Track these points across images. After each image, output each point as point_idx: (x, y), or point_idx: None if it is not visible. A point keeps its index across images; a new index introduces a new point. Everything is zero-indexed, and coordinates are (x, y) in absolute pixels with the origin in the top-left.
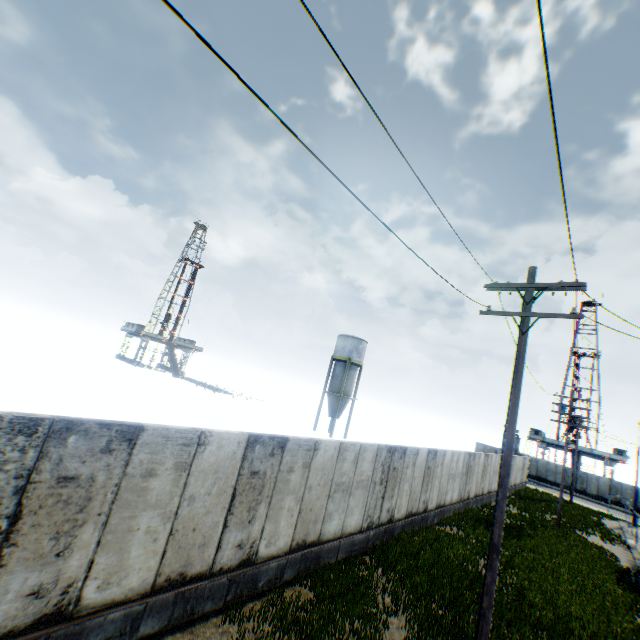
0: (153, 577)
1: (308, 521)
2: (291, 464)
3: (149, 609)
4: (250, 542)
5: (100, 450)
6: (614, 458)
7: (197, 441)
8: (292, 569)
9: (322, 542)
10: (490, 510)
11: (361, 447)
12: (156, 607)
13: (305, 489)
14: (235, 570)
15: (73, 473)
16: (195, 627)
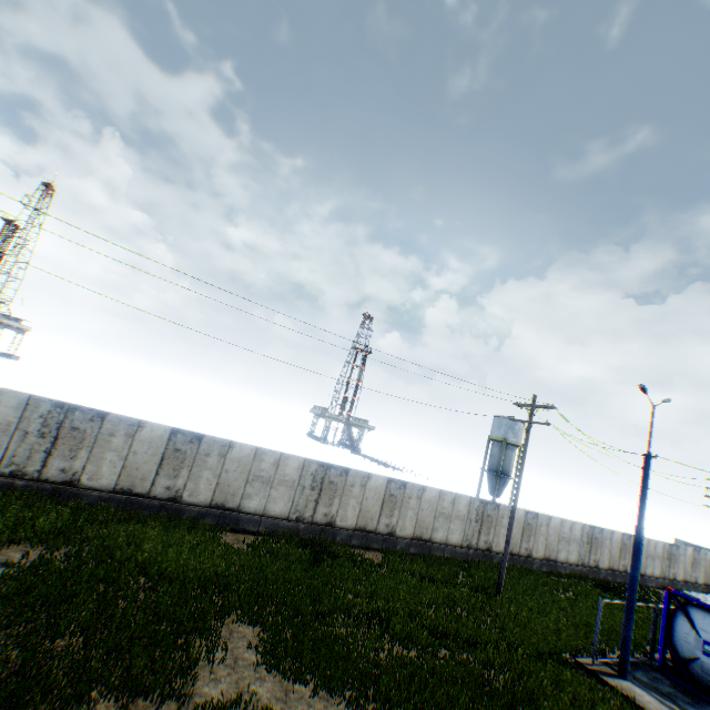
0: (355, 524)
1: (422, 527)
2: (410, 495)
3: (354, 535)
4: (392, 526)
5: (339, 474)
6: None
7: (367, 476)
8: (414, 548)
9: (432, 542)
10: None
11: (456, 495)
12: (356, 536)
13: (419, 510)
14: (385, 536)
15: (332, 480)
16: (370, 551)
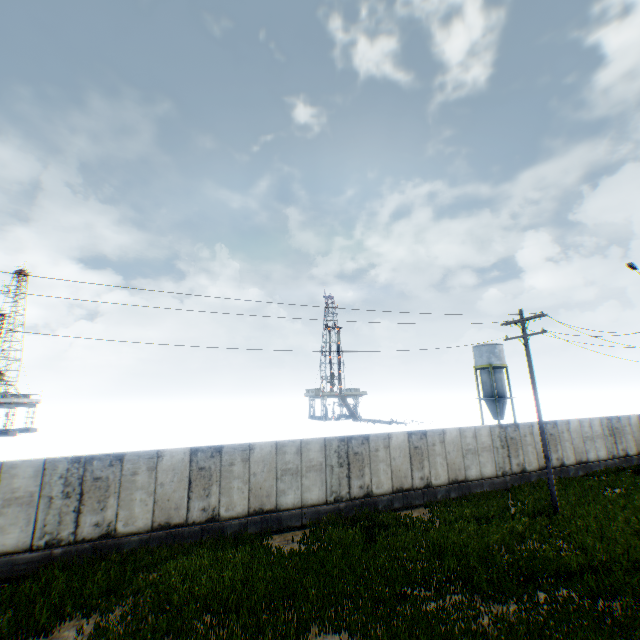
0: (391, 487)
1: (454, 469)
2: (433, 442)
3: (394, 498)
4: (426, 477)
5: (360, 444)
6: None
7: (388, 437)
8: (454, 493)
9: (469, 481)
10: None
11: (475, 428)
12: (396, 498)
13: (446, 453)
14: (423, 489)
15: (356, 451)
16: (414, 509)
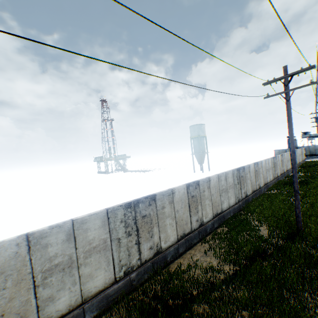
0: (176, 237)
1: (216, 206)
2: (203, 189)
3: (179, 246)
4: (200, 219)
5: (148, 205)
6: None
7: (171, 193)
8: (216, 223)
9: (223, 212)
10: (289, 178)
11: (226, 173)
12: (181, 245)
13: (211, 196)
14: (198, 229)
15: (144, 214)
16: (194, 247)
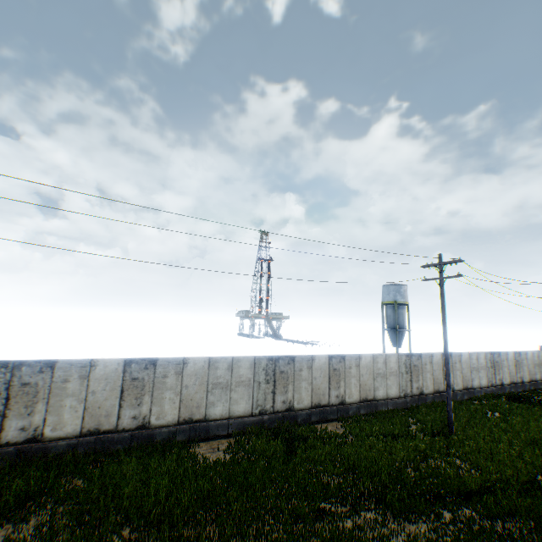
0: (311, 403)
1: (366, 390)
2: (350, 365)
3: (312, 413)
4: (341, 396)
5: (287, 363)
6: None
7: (311, 359)
8: (364, 410)
9: (376, 400)
10: (530, 393)
11: (386, 355)
12: (314, 413)
13: (360, 376)
14: (338, 406)
15: (283, 370)
16: (329, 423)
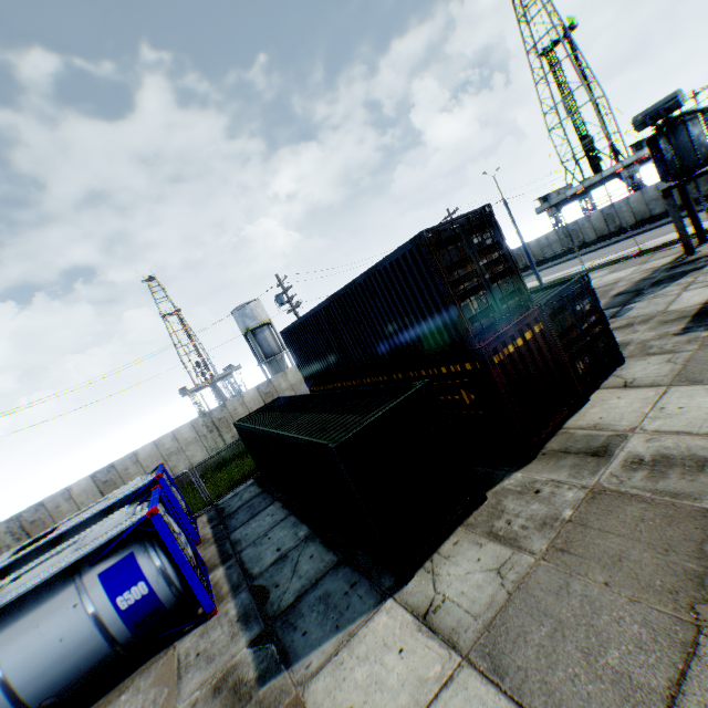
0: None
1: None
2: None
3: None
4: None
5: None
6: (629, 162)
7: None
8: None
9: None
10: None
11: None
12: None
13: None
14: None
15: None
16: None
